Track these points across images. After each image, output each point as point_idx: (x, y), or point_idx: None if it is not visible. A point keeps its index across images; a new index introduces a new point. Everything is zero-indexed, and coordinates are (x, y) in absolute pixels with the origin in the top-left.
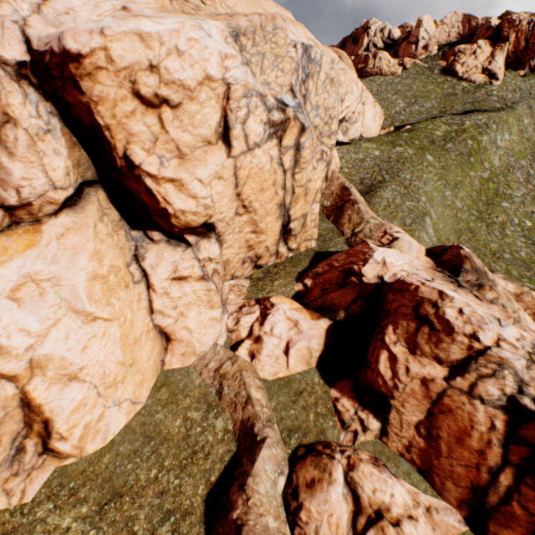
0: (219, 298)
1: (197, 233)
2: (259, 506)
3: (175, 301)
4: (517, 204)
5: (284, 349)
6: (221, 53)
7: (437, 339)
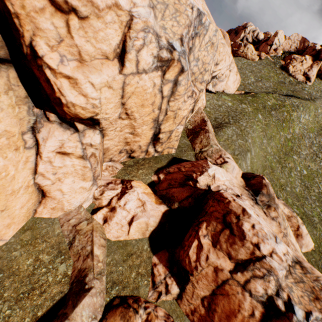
0: (91, 174)
1: (85, 123)
2: None
3: (56, 169)
4: (301, 158)
5: (129, 221)
6: None
7: (233, 241)
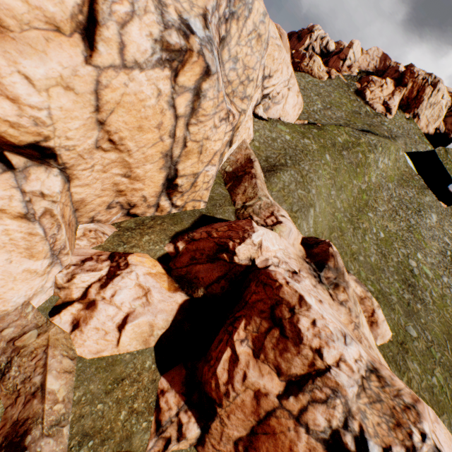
0: (47, 247)
1: (27, 155)
2: None
3: None
4: (378, 216)
5: (120, 323)
6: None
7: (284, 347)
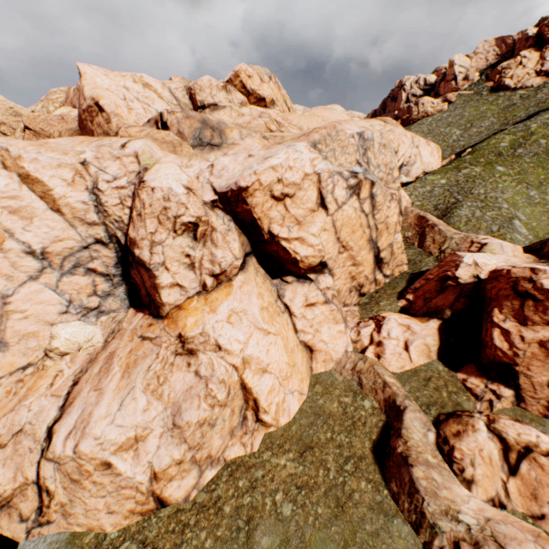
0: (340, 316)
1: (315, 271)
2: (416, 447)
3: (310, 321)
4: None
5: (404, 347)
6: (310, 159)
7: (543, 308)
